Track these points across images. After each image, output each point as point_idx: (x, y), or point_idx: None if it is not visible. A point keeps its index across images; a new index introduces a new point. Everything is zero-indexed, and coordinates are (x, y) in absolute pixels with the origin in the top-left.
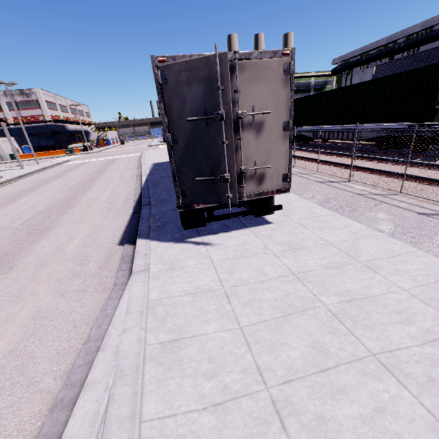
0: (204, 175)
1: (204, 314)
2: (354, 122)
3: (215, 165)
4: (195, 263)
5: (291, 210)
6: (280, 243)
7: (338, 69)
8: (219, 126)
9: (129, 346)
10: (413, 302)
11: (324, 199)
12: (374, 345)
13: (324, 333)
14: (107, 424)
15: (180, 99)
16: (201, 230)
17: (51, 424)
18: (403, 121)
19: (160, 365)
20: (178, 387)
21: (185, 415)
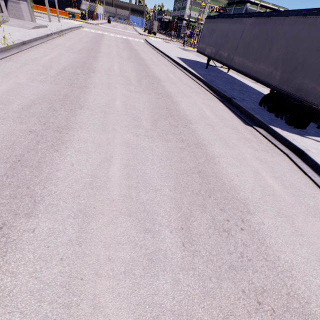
0: None
1: None
2: None
3: None
4: None
5: None
6: None
7: None
8: None
9: None
10: None
11: None
12: None
13: None
14: None
15: None
16: (305, 131)
17: None
18: None
19: None
20: None
21: None
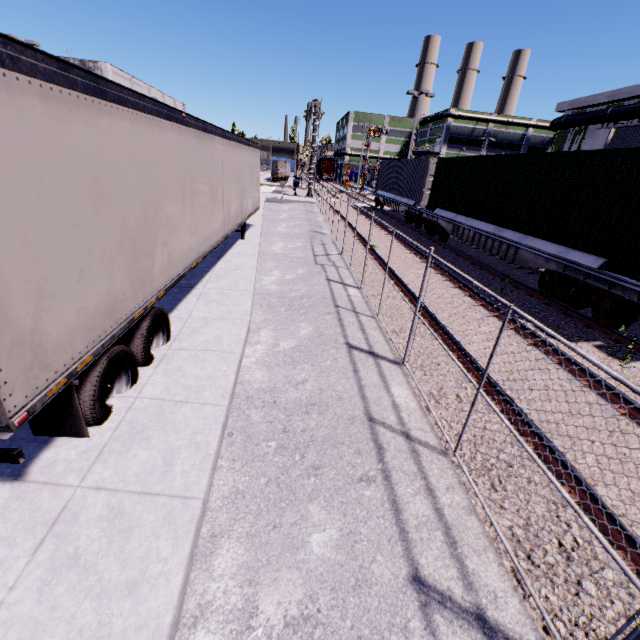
0: None
1: None
2: (515, 227)
3: None
4: None
5: (137, 439)
6: None
7: (562, 122)
8: None
9: None
10: None
11: (308, 402)
12: None
13: None
14: None
15: None
16: None
17: None
18: (595, 254)
19: None
20: None
21: None
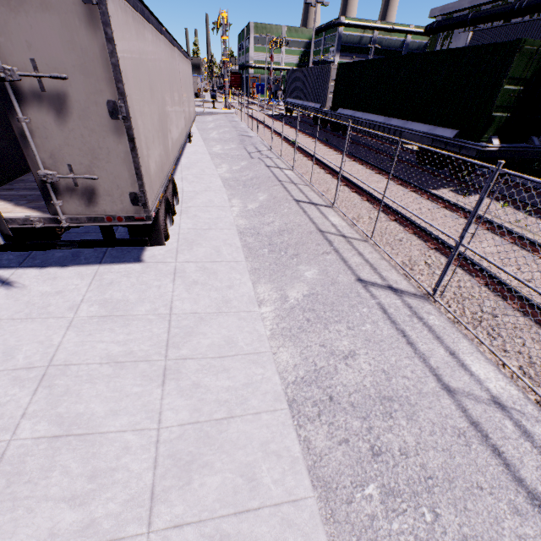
0: None
1: None
2: (399, 116)
3: None
4: None
5: (193, 244)
6: (105, 302)
7: (434, 27)
8: None
9: None
10: (143, 456)
11: (279, 230)
12: None
13: None
14: None
15: None
16: (34, 256)
17: None
18: (451, 128)
19: None
20: None
21: None
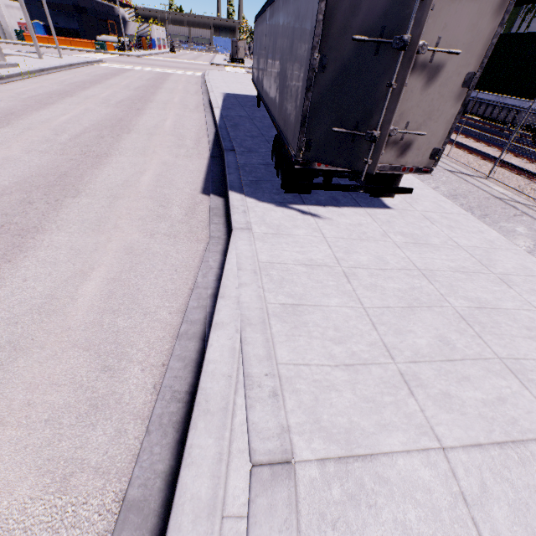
0: (344, 126)
1: (323, 287)
2: (517, 95)
3: (364, 116)
4: (305, 233)
5: (414, 199)
6: (403, 234)
7: None
8: (393, 59)
9: (249, 299)
10: None
11: (451, 195)
12: (501, 351)
13: (451, 331)
14: (246, 358)
15: (352, 2)
16: (305, 197)
17: (181, 349)
18: None
19: (285, 323)
20: (307, 345)
21: (318, 367)
